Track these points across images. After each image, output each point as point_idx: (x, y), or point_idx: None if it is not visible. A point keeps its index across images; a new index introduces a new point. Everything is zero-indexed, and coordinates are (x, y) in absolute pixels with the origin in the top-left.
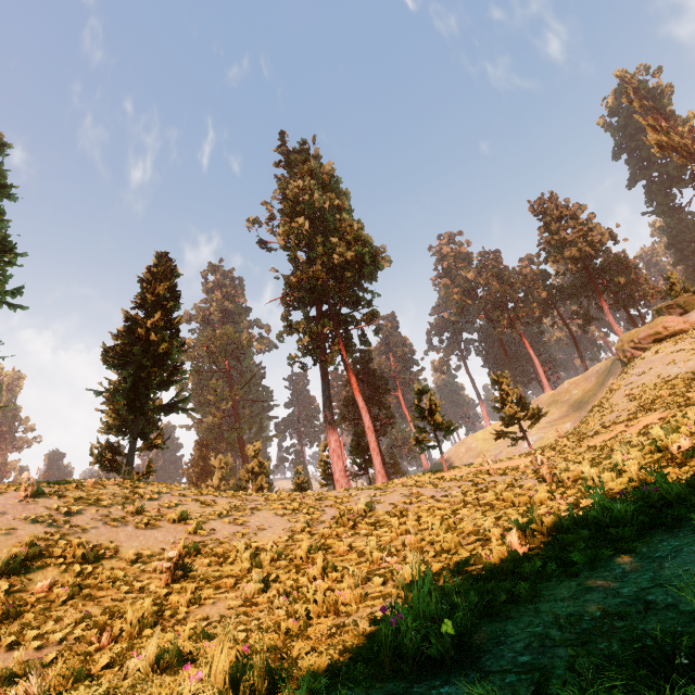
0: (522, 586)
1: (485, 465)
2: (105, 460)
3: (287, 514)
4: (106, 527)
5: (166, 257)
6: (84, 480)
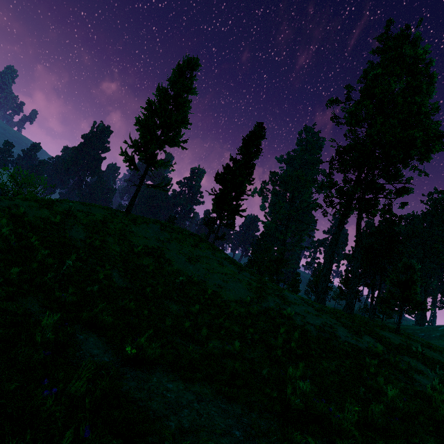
0: (197, 376)
1: (413, 347)
2: (208, 225)
3: (249, 291)
4: (177, 254)
5: (261, 126)
6: (185, 231)
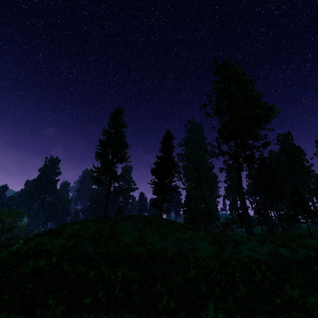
0: None
1: None
2: (154, 205)
3: (211, 245)
4: (153, 236)
5: (169, 132)
6: (147, 216)
